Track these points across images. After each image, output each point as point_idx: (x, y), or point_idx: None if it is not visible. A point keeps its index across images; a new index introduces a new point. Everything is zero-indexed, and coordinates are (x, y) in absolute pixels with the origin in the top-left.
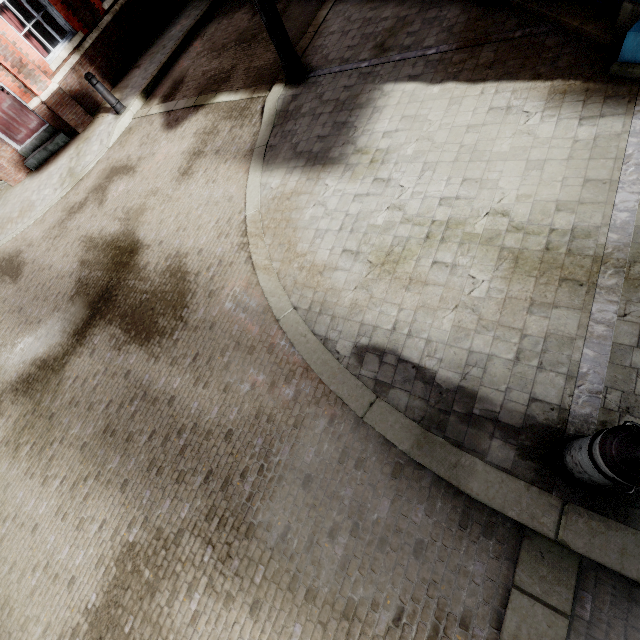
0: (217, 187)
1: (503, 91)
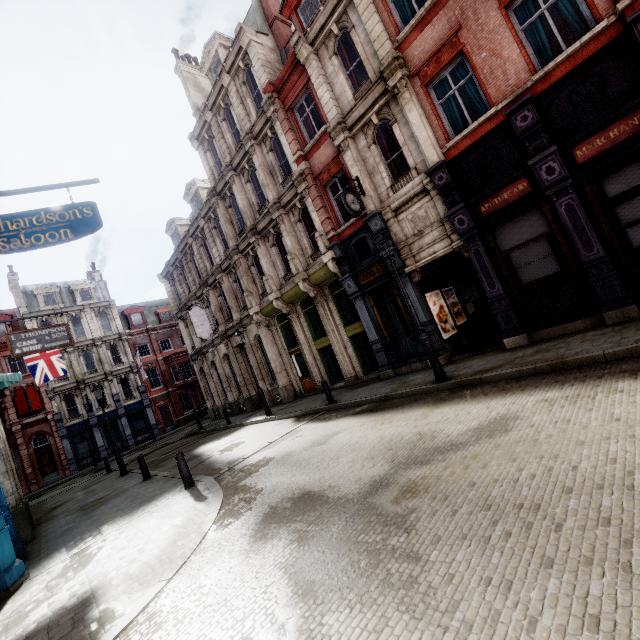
0: (149, 638)
1: (11, 607)
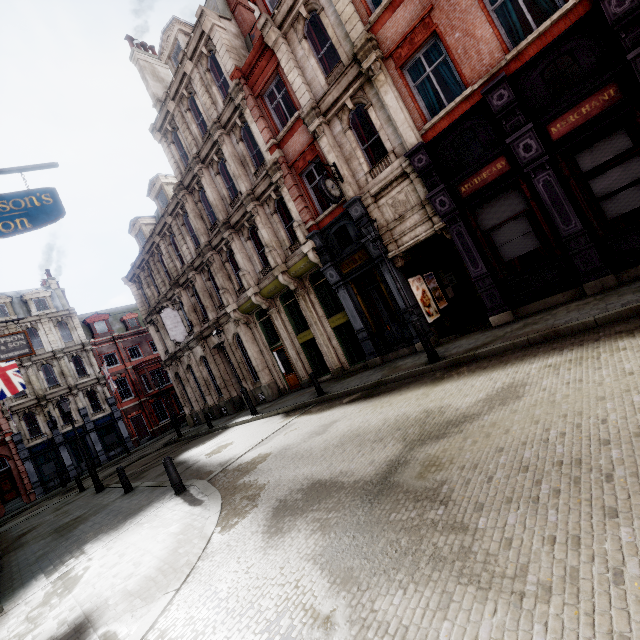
0: None
1: None
